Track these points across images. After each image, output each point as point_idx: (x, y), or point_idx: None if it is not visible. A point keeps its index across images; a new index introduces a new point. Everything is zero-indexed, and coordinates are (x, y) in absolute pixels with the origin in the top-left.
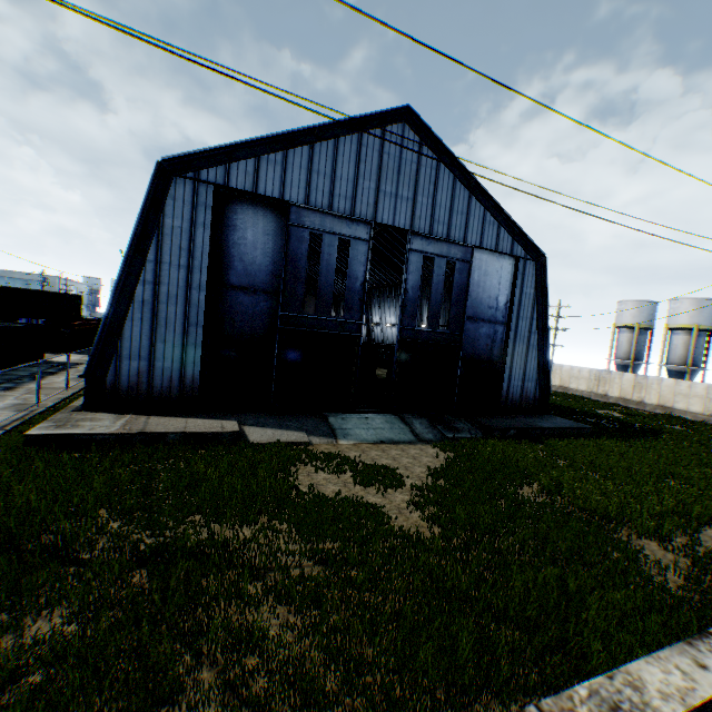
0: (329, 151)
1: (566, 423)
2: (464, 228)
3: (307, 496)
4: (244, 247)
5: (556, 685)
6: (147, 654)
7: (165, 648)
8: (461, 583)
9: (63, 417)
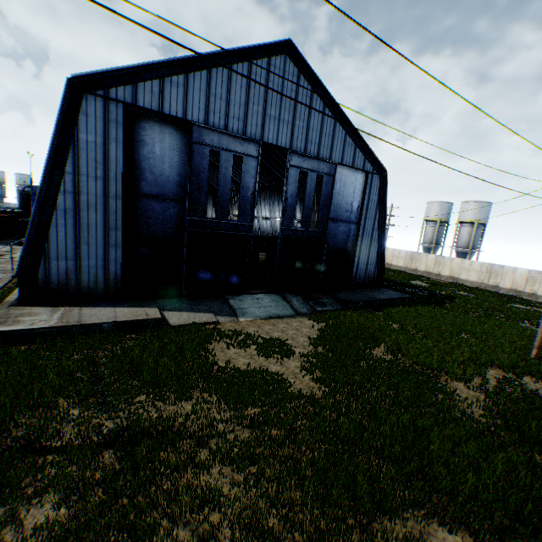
0: (224, 77)
1: (395, 294)
2: (330, 148)
3: (225, 370)
4: (153, 161)
5: (421, 501)
6: (133, 526)
7: (148, 520)
8: (349, 432)
9: (3, 314)
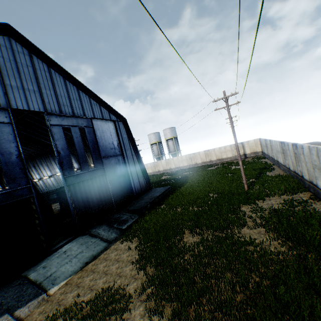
0: None
1: (162, 189)
2: (81, 108)
3: None
4: None
5: None
6: None
7: None
8: None
9: None
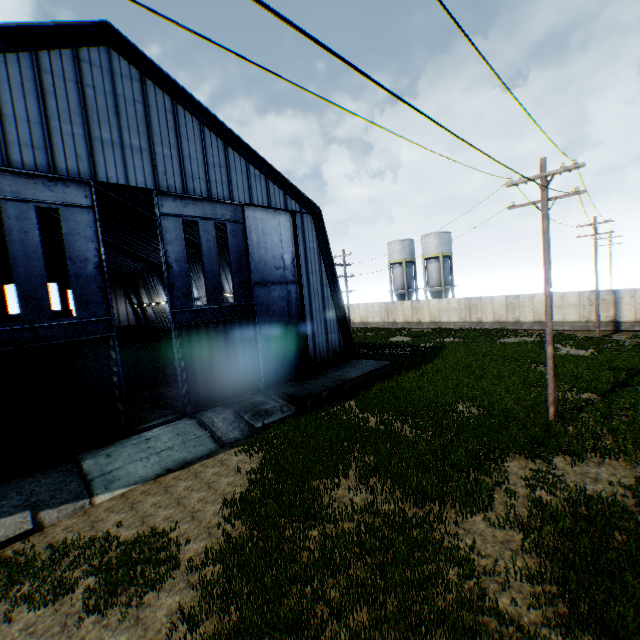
0: None
1: (371, 365)
2: (227, 184)
3: None
4: None
5: None
6: None
7: None
8: None
9: None
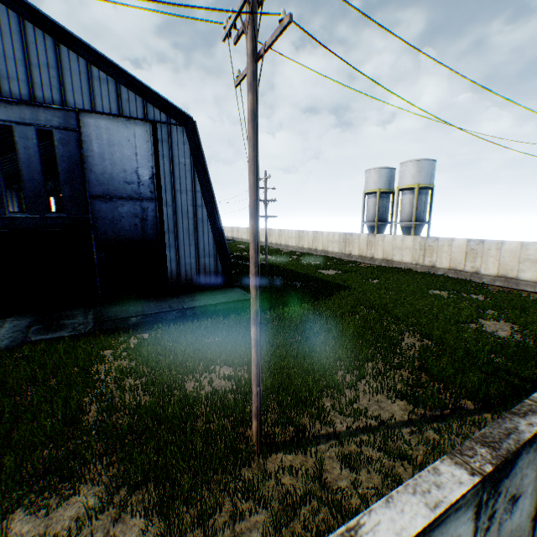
0: None
1: (231, 296)
2: (59, 87)
3: None
4: None
5: None
6: None
7: None
8: None
9: None
